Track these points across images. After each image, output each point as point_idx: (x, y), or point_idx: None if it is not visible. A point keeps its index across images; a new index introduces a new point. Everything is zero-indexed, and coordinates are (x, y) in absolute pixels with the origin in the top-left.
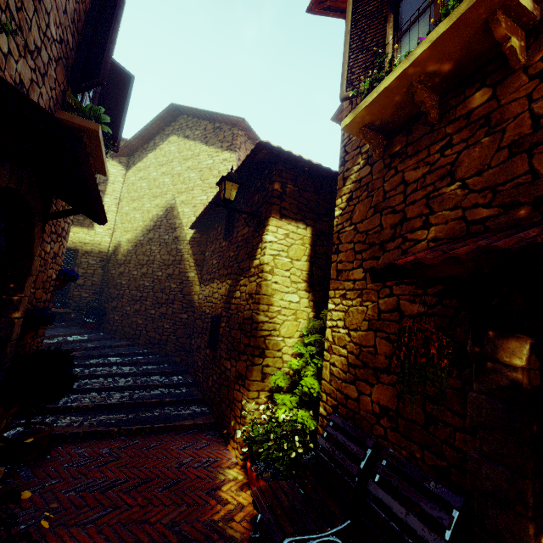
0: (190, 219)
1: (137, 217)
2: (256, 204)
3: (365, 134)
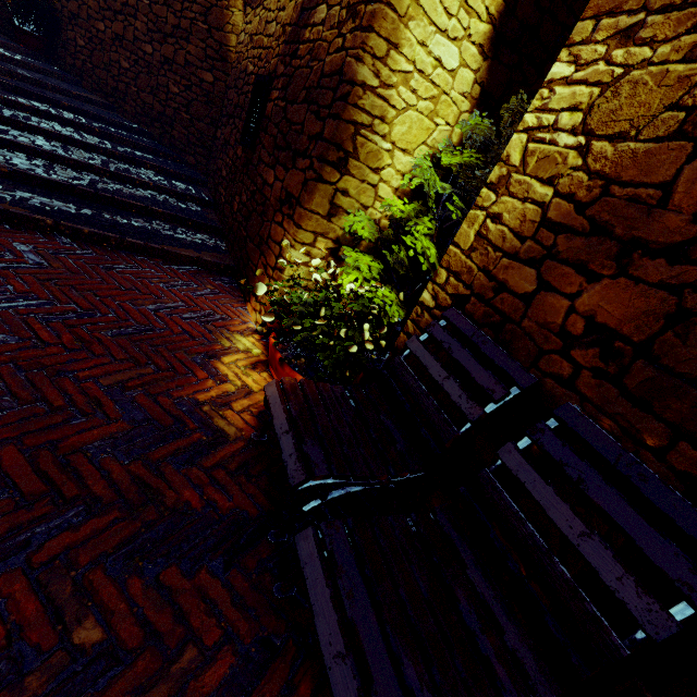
0: None
1: None
2: None
3: None
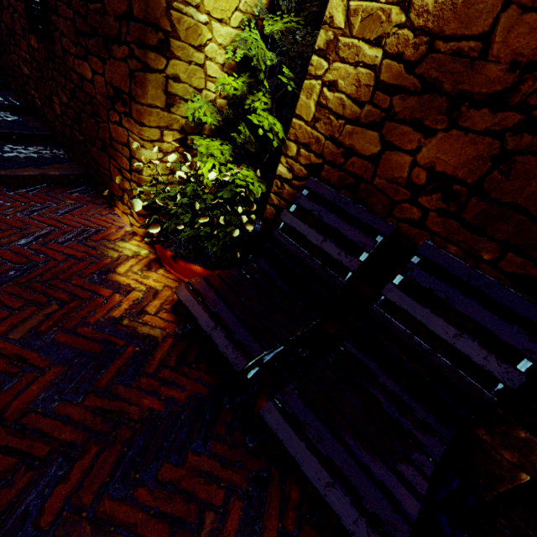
0: None
1: None
2: None
3: None
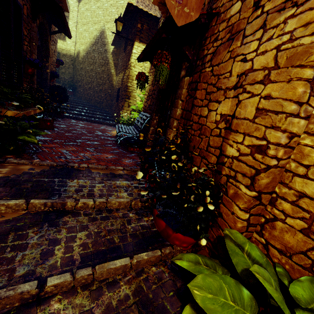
0: (112, 39)
1: (86, 36)
2: (133, 34)
3: (159, 7)
